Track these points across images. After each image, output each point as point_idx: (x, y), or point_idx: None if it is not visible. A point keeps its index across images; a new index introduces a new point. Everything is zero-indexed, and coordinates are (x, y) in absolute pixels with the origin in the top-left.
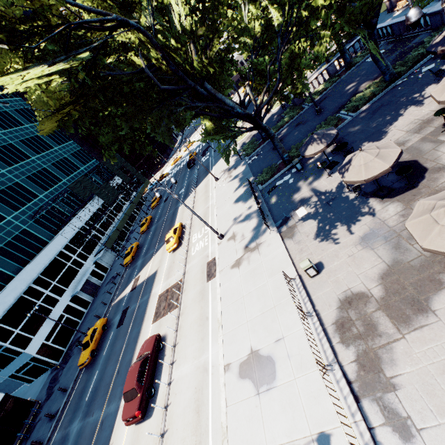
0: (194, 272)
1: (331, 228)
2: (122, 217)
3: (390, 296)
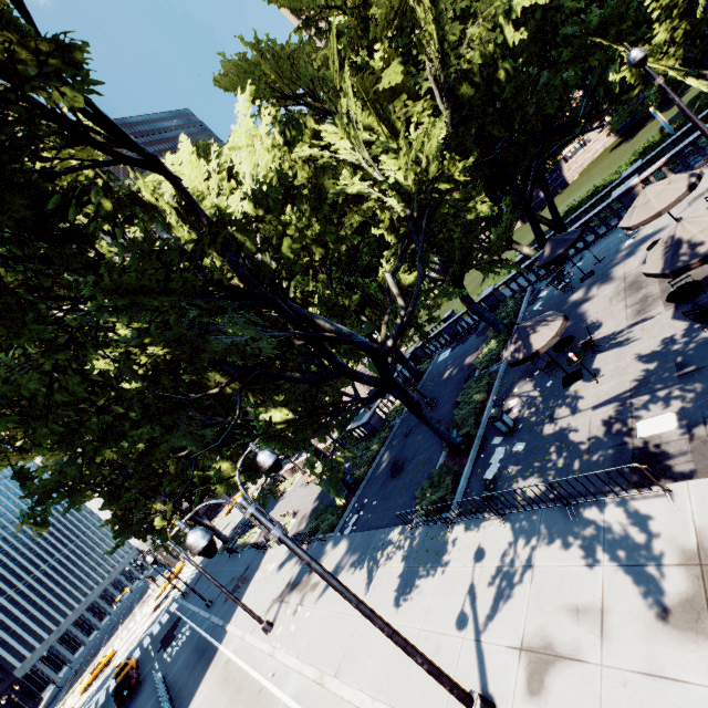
0: None
1: None
2: None
3: None
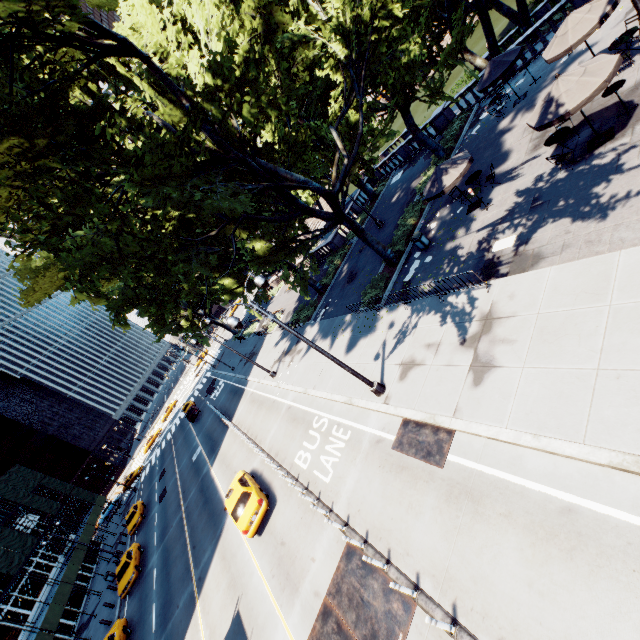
0: (373, 493)
1: (592, 197)
2: (51, 597)
3: None
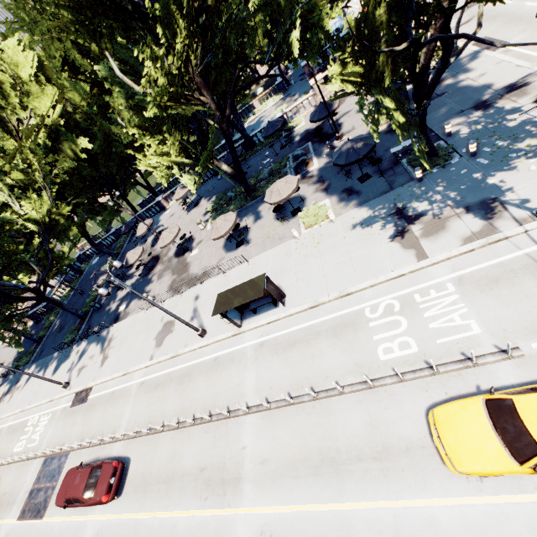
0: (59, 430)
1: (144, 291)
2: None
3: (179, 272)
